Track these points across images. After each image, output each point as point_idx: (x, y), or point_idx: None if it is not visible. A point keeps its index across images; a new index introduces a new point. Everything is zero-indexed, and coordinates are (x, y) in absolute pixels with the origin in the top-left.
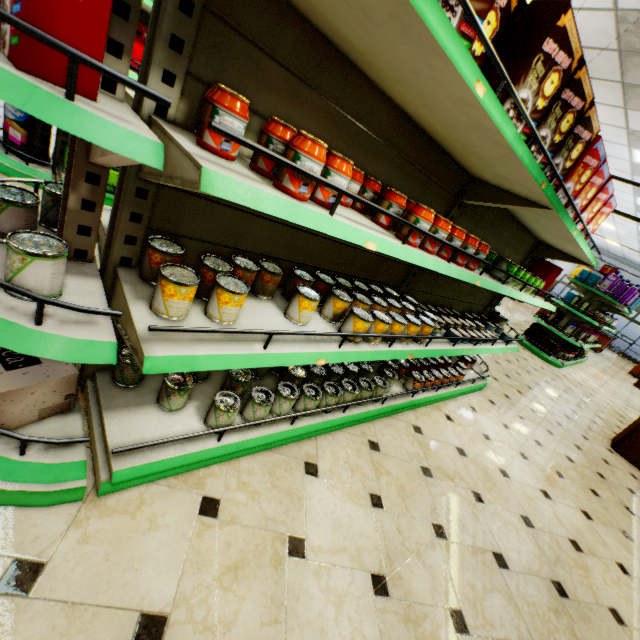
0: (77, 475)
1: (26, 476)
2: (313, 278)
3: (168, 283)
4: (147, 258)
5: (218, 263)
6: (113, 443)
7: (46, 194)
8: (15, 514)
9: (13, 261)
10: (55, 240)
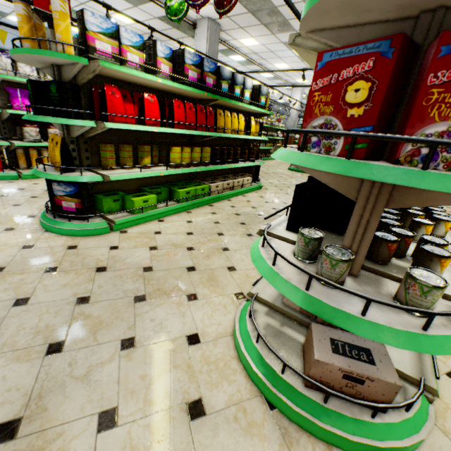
0: (426, 404)
1: (419, 422)
2: (394, 210)
3: (447, 259)
4: (385, 250)
5: (401, 231)
6: (409, 373)
7: (313, 241)
8: (426, 449)
9: (435, 296)
10: (414, 269)
